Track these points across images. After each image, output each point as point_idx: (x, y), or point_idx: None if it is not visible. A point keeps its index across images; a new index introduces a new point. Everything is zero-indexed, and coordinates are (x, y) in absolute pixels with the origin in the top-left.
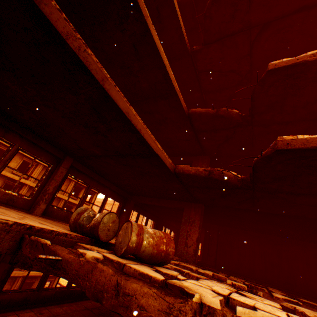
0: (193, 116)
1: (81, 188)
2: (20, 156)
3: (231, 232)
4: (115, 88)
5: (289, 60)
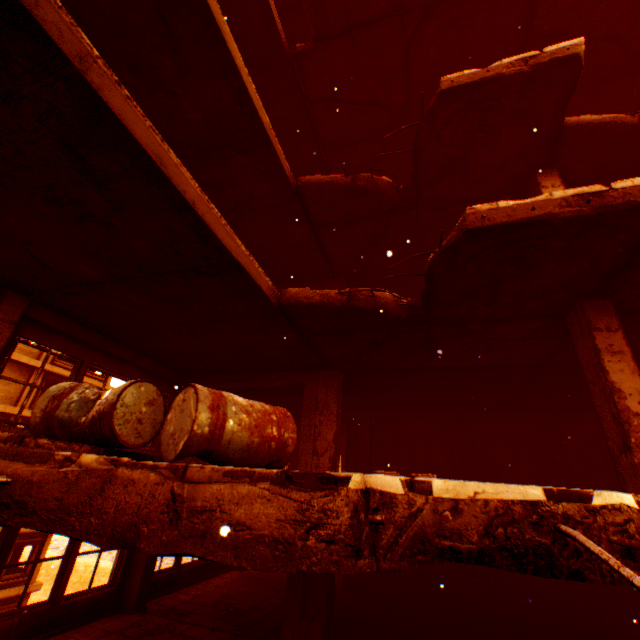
0: (308, 191)
1: None
2: None
3: (393, 419)
4: (119, 89)
5: (475, 73)
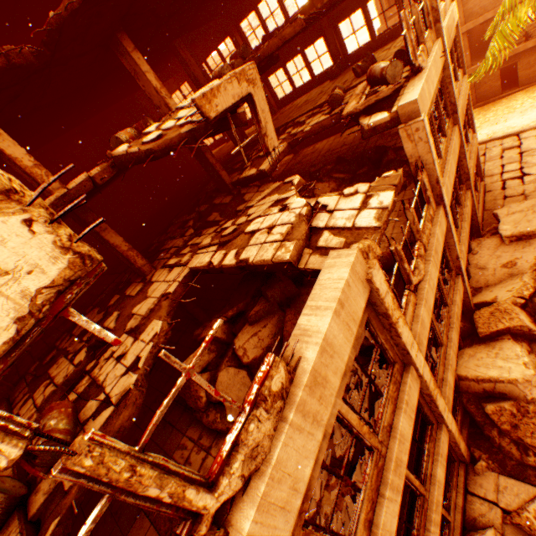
0: None
1: None
2: None
3: None
4: None
5: None
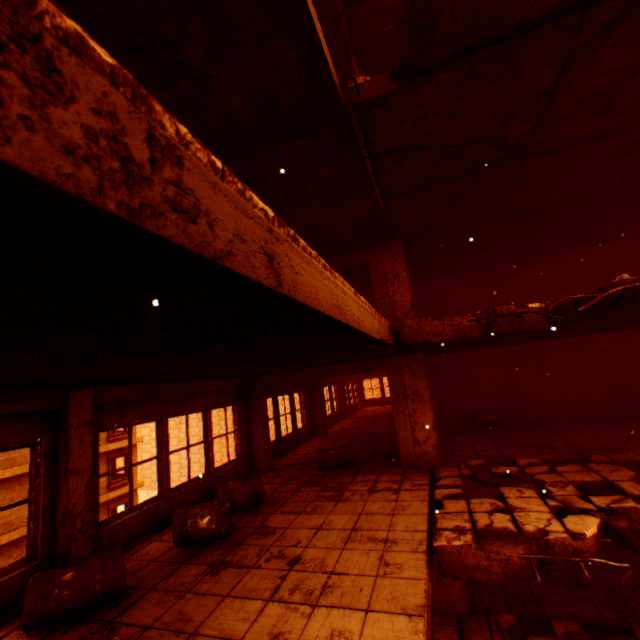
0: (417, 344)
1: None
2: None
3: None
4: None
5: None
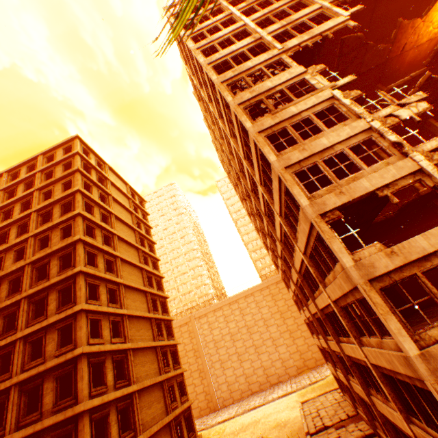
0: None
1: (160, 324)
2: (105, 318)
3: None
4: None
5: None
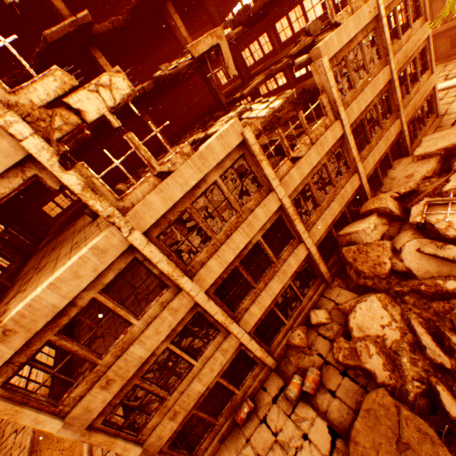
0: None
1: None
2: None
3: None
4: None
5: (58, 31)
